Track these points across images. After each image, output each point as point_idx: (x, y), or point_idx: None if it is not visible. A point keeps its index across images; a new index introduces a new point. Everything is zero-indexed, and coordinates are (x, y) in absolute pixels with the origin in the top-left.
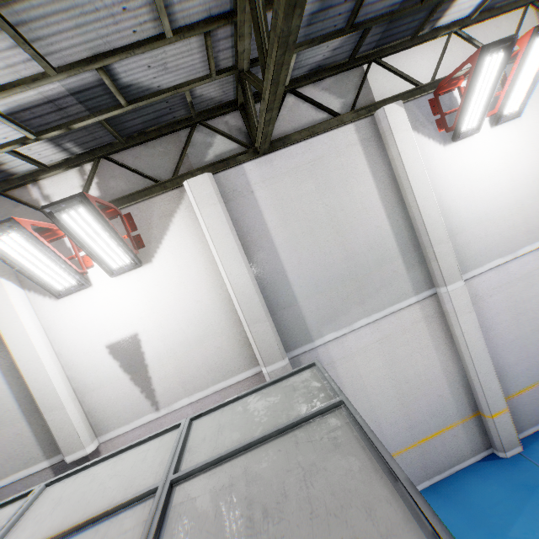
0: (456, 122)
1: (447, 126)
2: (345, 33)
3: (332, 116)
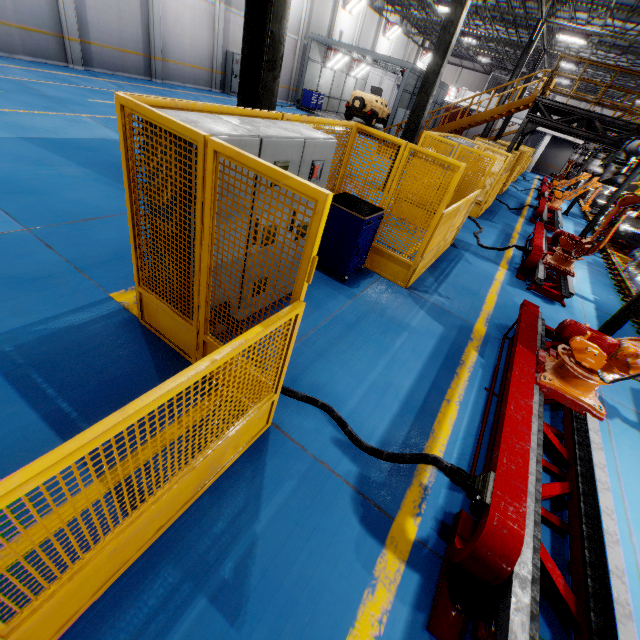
0: (386, 34)
1: (384, 33)
2: (392, 2)
3: (378, 12)
